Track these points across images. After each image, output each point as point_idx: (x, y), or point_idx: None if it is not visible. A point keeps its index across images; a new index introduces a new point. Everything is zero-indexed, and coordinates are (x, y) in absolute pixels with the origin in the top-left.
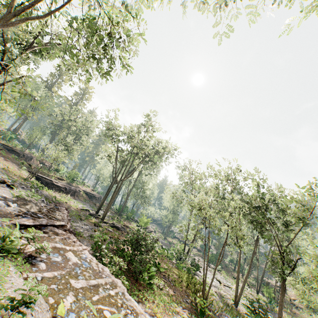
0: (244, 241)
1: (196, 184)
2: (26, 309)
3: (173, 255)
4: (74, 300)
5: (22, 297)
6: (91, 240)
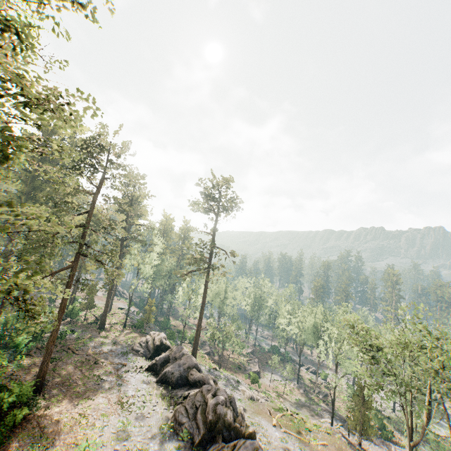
0: None
1: None
2: None
3: None
4: None
5: None
6: None
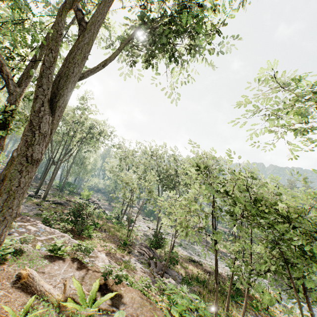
0: (154, 199)
1: (129, 160)
2: (24, 245)
3: (112, 216)
4: (42, 243)
5: (26, 239)
6: (37, 217)
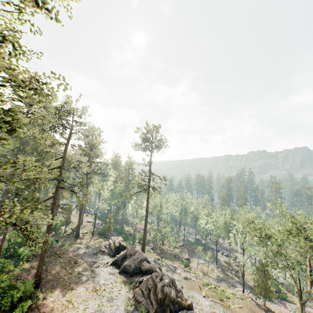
0: None
1: None
2: None
3: None
4: None
5: None
6: None
